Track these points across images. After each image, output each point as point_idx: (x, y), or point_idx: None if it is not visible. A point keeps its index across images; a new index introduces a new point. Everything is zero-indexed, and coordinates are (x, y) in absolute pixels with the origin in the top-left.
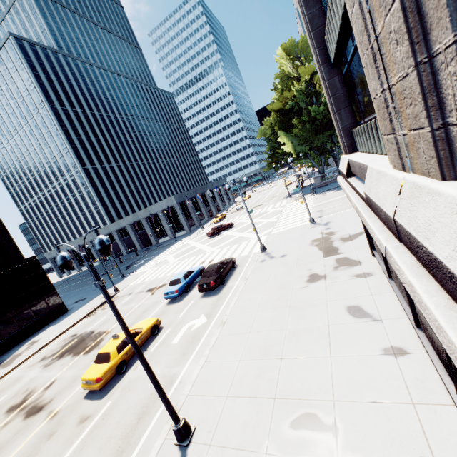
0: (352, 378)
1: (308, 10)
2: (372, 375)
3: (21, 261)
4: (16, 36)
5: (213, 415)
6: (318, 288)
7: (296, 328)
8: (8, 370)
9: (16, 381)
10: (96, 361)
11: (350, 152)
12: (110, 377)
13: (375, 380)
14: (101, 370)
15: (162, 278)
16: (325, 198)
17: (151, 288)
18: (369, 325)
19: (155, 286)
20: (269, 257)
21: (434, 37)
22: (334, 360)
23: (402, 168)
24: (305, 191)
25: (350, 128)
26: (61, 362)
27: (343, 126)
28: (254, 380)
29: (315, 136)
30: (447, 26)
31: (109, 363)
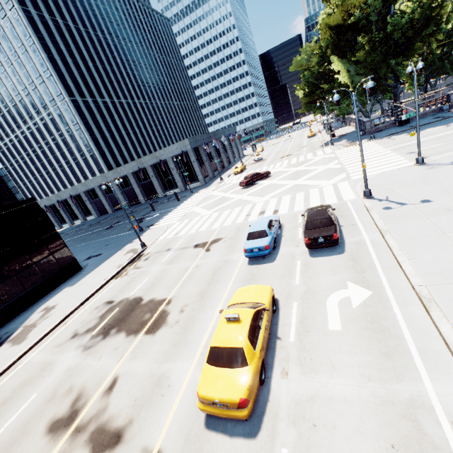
0: None
1: None
2: None
3: (16, 203)
4: None
5: None
6: None
7: None
8: (24, 350)
9: (44, 370)
10: (214, 362)
11: None
12: (255, 394)
13: None
14: (240, 384)
15: (207, 231)
16: (400, 141)
17: (198, 244)
18: None
19: (204, 241)
20: (395, 203)
21: None
22: None
23: None
24: (350, 138)
25: None
26: (110, 344)
27: None
28: None
29: (382, 63)
30: None
31: (248, 369)
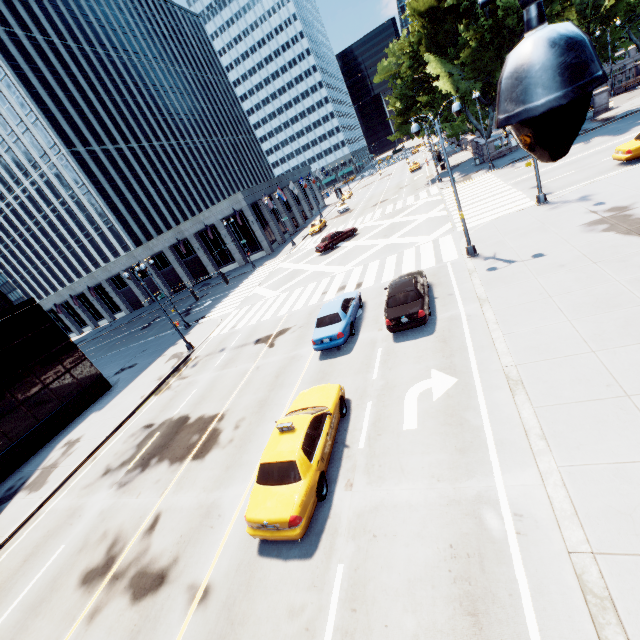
0: None
1: None
2: None
3: (10, 309)
4: None
5: None
6: None
7: None
8: (44, 497)
9: (72, 517)
10: (264, 480)
11: None
12: (311, 511)
13: None
14: (291, 501)
15: (271, 320)
16: (525, 170)
17: (260, 338)
18: None
19: (267, 334)
20: (502, 262)
21: None
22: None
23: None
24: (464, 169)
25: None
26: (150, 477)
27: None
28: None
29: (496, 60)
30: None
31: (302, 484)
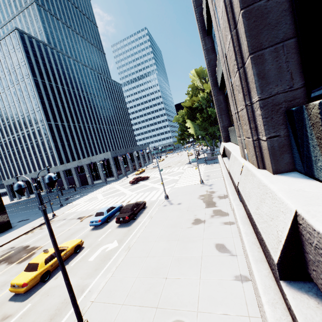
0: (212, 296)
1: (208, 56)
2: (225, 294)
3: None
4: (20, 30)
5: (109, 319)
6: (199, 229)
7: (180, 256)
8: None
9: None
10: (26, 269)
11: (226, 141)
12: (34, 283)
13: (227, 298)
14: (28, 277)
15: (91, 210)
16: (213, 167)
17: (81, 217)
18: (228, 258)
19: (84, 215)
20: (169, 203)
21: (252, 95)
22: (202, 281)
23: (244, 158)
24: (200, 161)
25: (227, 127)
26: None
27: (223, 124)
28: (144, 293)
29: (210, 126)
30: (255, 92)
31: (36, 272)
